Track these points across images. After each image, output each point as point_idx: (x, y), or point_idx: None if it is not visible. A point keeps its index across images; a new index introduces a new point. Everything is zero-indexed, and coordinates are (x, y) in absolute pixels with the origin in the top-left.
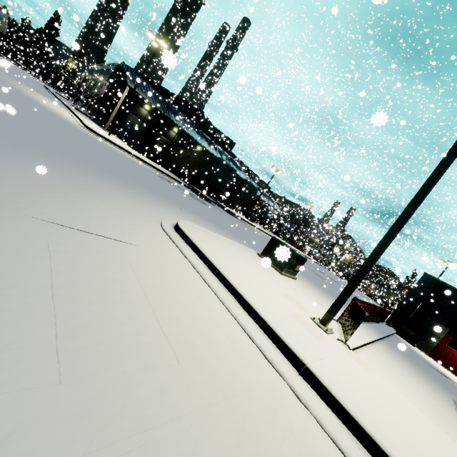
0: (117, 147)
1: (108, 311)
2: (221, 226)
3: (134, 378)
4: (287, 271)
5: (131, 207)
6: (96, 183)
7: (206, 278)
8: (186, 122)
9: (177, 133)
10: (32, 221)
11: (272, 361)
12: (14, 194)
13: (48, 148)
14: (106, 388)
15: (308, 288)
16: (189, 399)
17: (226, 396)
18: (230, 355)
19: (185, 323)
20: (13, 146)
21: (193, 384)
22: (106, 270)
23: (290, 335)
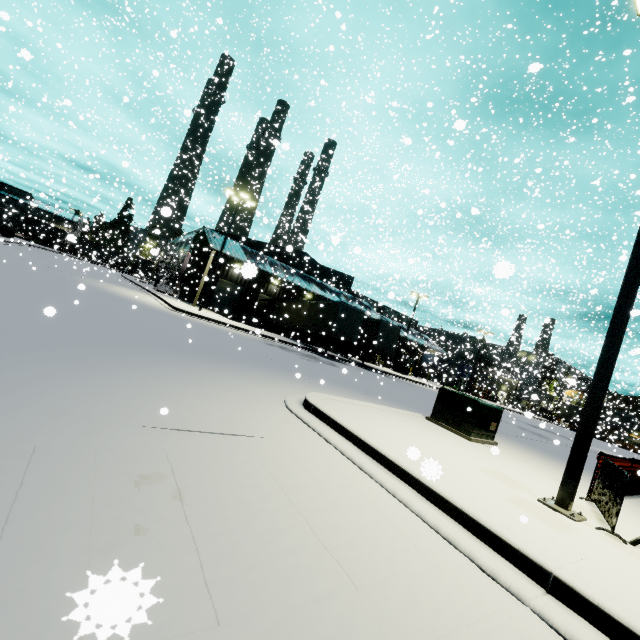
0: (211, 322)
1: (251, 527)
2: (364, 390)
3: (304, 614)
4: (478, 435)
5: (244, 391)
6: (199, 371)
7: (363, 465)
8: (287, 270)
9: (278, 286)
10: (145, 430)
11: (495, 575)
12: (121, 404)
13: (141, 344)
14: (273, 628)
15: (522, 455)
16: (385, 639)
17: (438, 634)
18: (428, 572)
19: (350, 532)
20: (109, 351)
21: (385, 618)
22: (235, 475)
23: (510, 528)
